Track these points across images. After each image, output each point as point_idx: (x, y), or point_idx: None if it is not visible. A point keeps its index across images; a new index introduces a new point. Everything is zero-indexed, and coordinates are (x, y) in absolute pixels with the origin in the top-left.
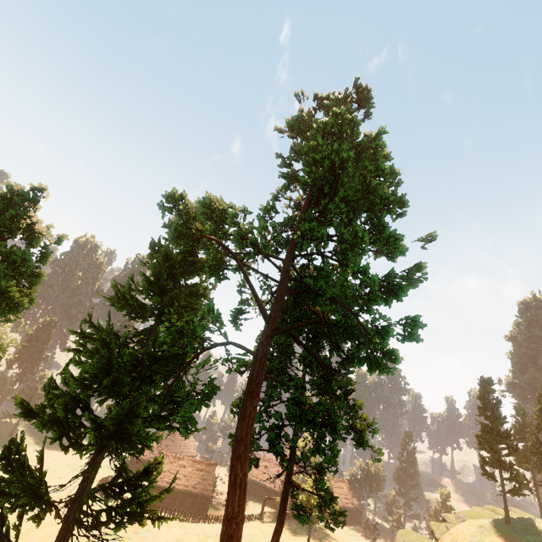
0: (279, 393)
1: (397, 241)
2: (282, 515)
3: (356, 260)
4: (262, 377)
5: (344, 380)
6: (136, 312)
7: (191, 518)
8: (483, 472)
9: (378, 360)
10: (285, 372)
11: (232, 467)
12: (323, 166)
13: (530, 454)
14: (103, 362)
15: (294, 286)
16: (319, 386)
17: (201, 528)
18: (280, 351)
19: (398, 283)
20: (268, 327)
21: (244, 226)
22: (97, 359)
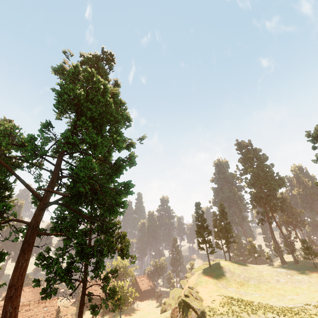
0: (71, 241)
1: (119, 141)
2: (80, 316)
3: (110, 153)
4: (34, 238)
5: (114, 223)
6: None
7: None
8: (199, 248)
9: (114, 209)
10: (75, 227)
11: (4, 307)
12: (63, 98)
13: (218, 232)
14: None
15: (71, 173)
16: (97, 230)
17: None
18: (73, 215)
19: (121, 164)
20: (41, 203)
21: (19, 138)
22: None
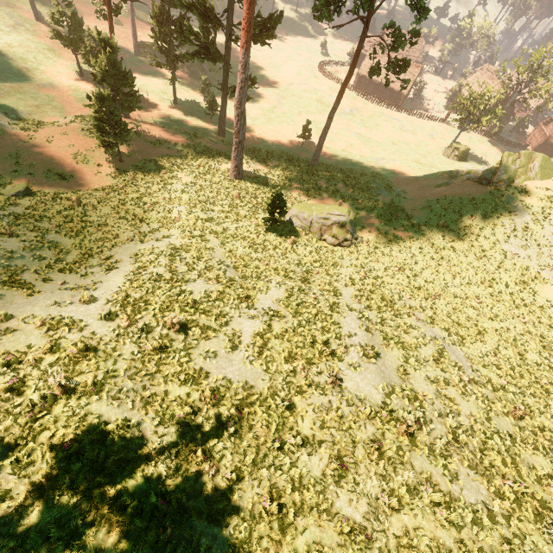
0: None
1: None
2: (351, 67)
3: None
4: None
5: None
6: None
7: (375, 102)
8: None
9: None
10: None
11: None
12: None
13: None
14: None
15: None
16: None
17: (380, 110)
18: None
19: None
20: None
21: None
22: None
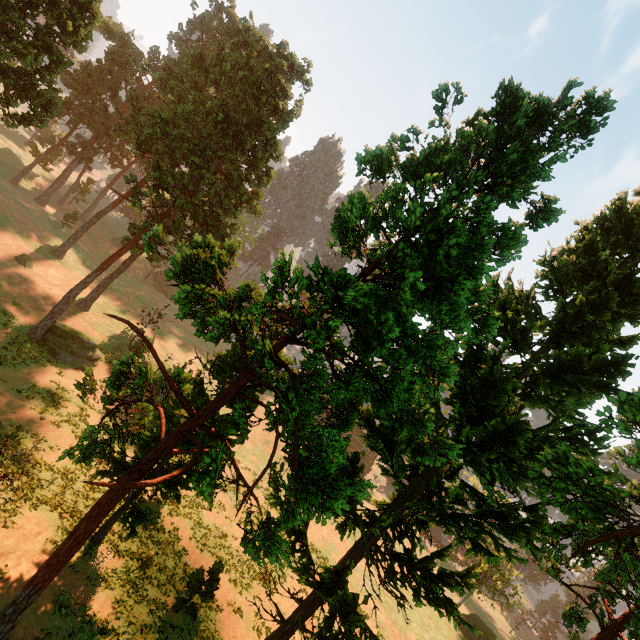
0: None
1: None
2: None
3: None
4: None
5: None
6: (514, 342)
7: None
8: None
9: None
10: None
11: None
12: None
13: None
14: (499, 429)
15: None
16: None
17: None
18: None
19: None
20: None
21: None
22: (496, 423)
